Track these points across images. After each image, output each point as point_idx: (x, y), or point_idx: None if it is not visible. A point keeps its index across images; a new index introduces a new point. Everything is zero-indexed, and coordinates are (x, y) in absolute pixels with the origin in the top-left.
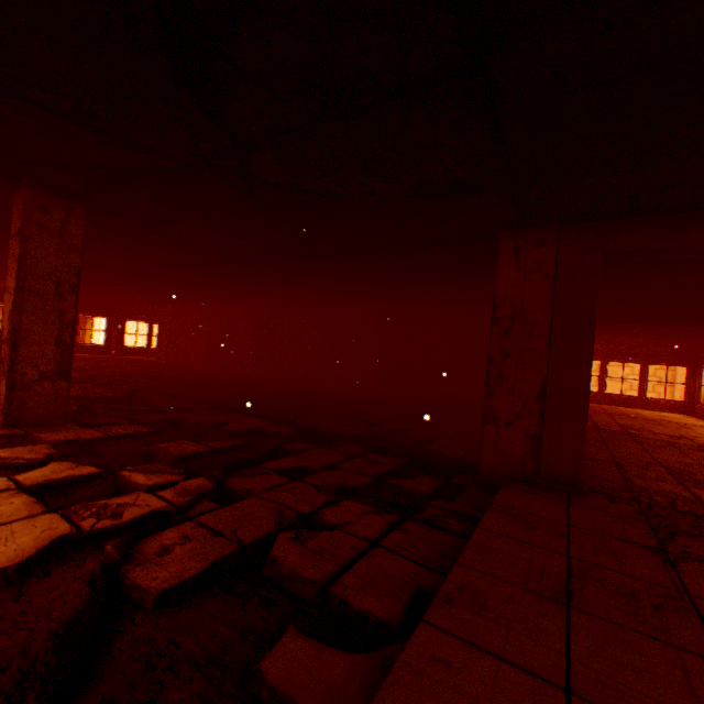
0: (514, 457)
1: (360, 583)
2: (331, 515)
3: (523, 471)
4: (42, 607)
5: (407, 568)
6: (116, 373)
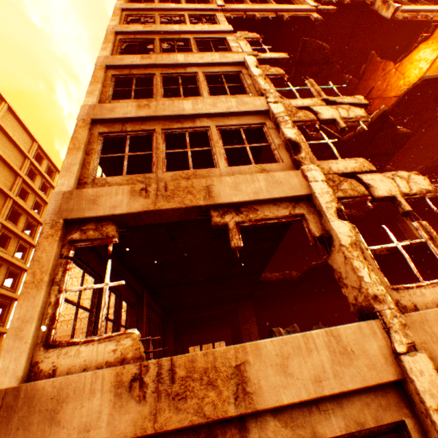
0: None
1: None
2: None
3: None
4: None
5: None
6: None
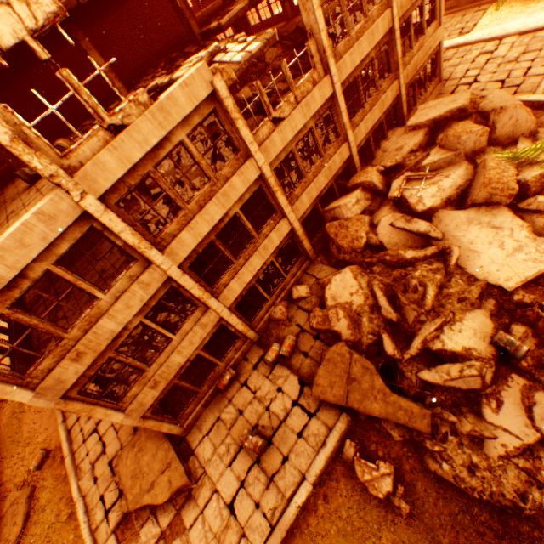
0: None
1: None
2: None
3: None
4: None
5: None
6: None
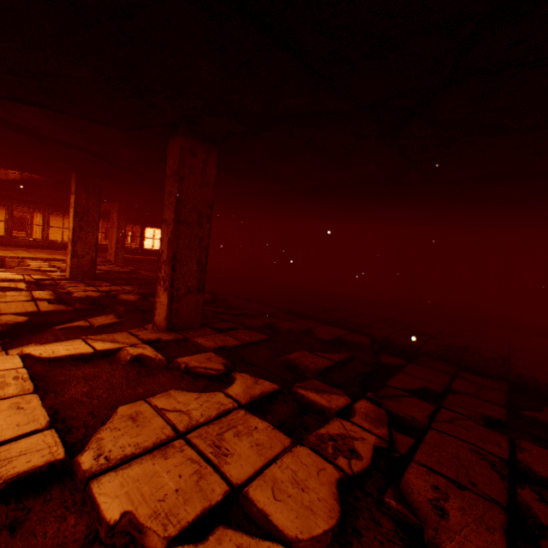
0: None
1: None
2: (536, 465)
3: None
4: None
5: None
6: None
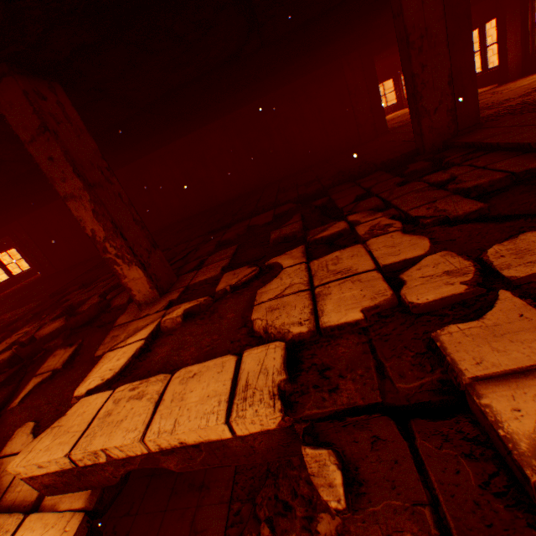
0: (442, 129)
1: (518, 167)
2: (439, 179)
3: (449, 134)
4: (468, 232)
5: (511, 160)
6: (59, 286)
